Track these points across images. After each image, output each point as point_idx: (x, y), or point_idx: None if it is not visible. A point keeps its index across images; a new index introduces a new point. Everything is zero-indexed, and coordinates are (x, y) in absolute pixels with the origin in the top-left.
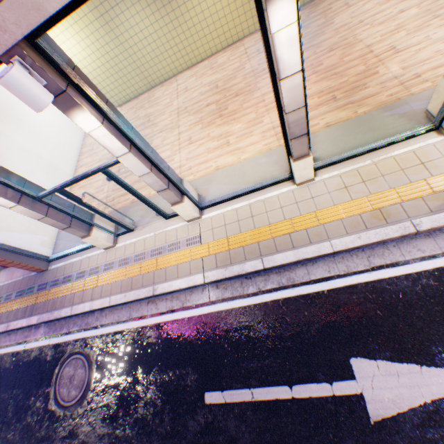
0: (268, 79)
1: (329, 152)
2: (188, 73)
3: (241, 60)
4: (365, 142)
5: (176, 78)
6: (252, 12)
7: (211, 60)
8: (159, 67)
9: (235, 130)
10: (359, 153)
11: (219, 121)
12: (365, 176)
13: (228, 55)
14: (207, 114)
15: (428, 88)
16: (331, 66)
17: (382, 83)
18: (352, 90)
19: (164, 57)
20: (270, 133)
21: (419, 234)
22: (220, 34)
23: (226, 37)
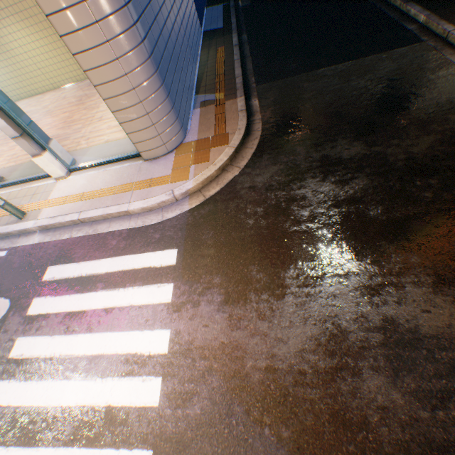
0: (49, 120)
1: (16, 178)
2: (28, 101)
3: (54, 101)
4: (33, 176)
5: (20, 103)
6: (70, 69)
7: (46, 96)
8: (4, 92)
9: (2, 152)
10: (20, 182)
11: (3, 143)
12: (11, 197)
13: (54, 95)
14: (4, 136)
15: (85, 149)
16: (75, 121)
17: (77, 140)
18: (65, 140)
19: (5, 85)
20: (11, 158)
21: (1, 237)
22: (49, 78)
23: (55, 81)
